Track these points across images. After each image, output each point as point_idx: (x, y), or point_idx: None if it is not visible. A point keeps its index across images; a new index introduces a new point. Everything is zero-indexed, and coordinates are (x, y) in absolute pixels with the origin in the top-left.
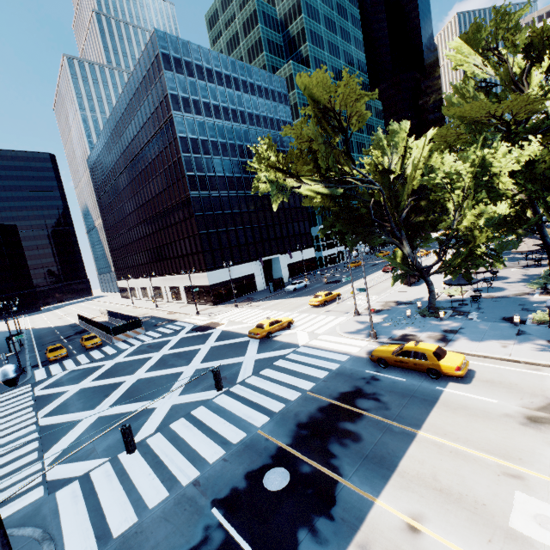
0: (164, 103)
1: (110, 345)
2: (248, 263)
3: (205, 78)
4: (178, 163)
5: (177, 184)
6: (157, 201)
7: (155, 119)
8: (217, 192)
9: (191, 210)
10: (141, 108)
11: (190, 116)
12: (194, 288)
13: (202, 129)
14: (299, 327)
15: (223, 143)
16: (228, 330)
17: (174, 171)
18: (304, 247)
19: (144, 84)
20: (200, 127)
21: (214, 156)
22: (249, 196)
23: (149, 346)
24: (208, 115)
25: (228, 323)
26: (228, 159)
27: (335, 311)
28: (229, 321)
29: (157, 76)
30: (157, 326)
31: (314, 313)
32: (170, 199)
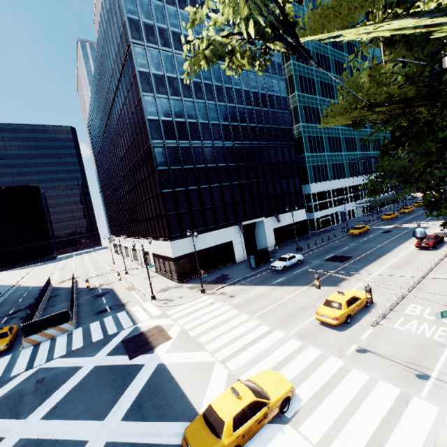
0: (123, 33)
1: (16, 351)
2: (225, 228)
3: (176, 3)
4: (139, 106)
5: (140, 133)
6: (127, 157)
7: (119, 59)
8: (188, 141)
9: (153, 164)
10: (109, 53)
11: (154, 46)
12: (160, 257)
13: (170, 64)
14: (310, 422)
15: (197, 82)
16: (167, 366)
17: (136, 117)
18: (296, 210)
19: (109, 21)
20: (167, 61)
21: (184, 98)
22: (228, 147)
23: (38, 382)
24: (178, 48)
25: (176, 338)
26: (202, 102)
27: (383, 357)
28: (180, 332)
29: (116, 1)
30: (98, 314)
31: (333, 350)
32: (136, 153)
